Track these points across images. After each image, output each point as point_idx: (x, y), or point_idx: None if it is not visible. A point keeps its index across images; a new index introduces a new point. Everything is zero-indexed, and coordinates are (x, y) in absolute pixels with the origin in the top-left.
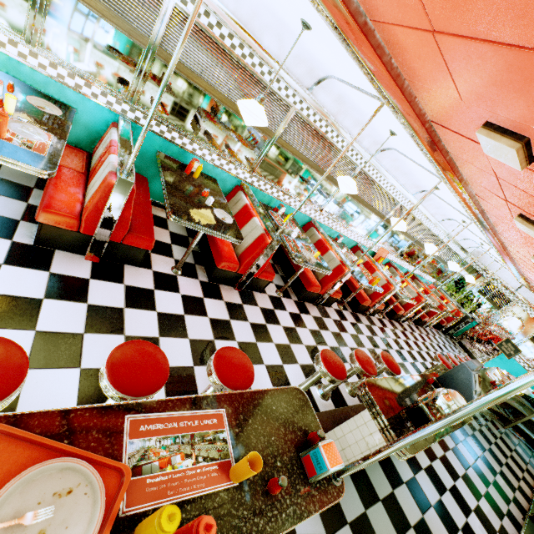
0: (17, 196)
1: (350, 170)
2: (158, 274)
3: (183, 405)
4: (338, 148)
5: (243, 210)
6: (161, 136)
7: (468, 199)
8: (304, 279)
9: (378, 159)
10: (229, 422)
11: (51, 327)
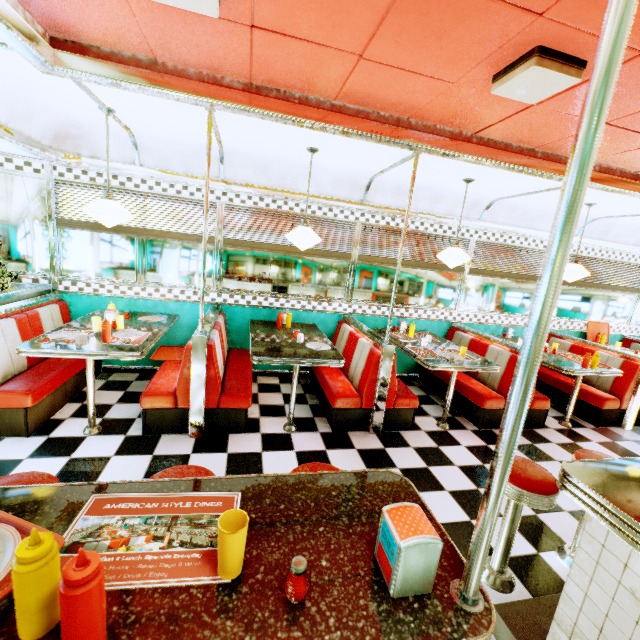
0: (138, 401)
1: (463, 248)
2: (268, 436)
3: (176, 486)
4: (430, 234)
5: (348, 339)
6: (249, 306)
7: (630, 183)
8: (472, 395)
9: (489, 221)
10: (243, 506)
11: None
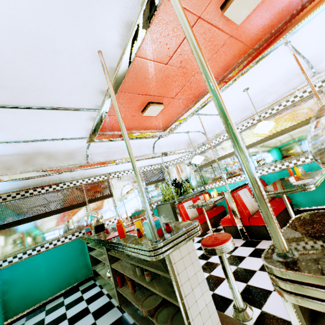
0: None
1: None
2: None
3: None
4: None
5: None
6: (274, 172)
7: None
8: None
9: None
10: None
11: (212, 260)
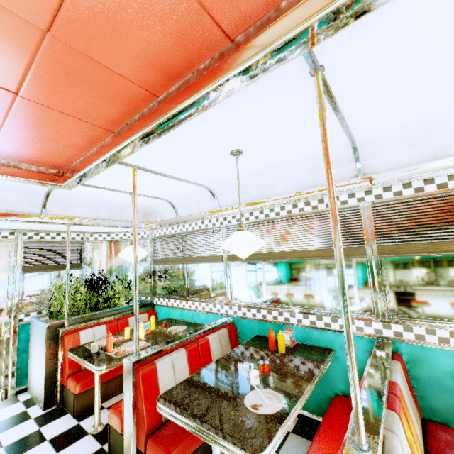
0: None
1: None
2: None
3: None
4: None
5: None
6: (254, 319)
7: None
8: None
9: None
10: None
11: None
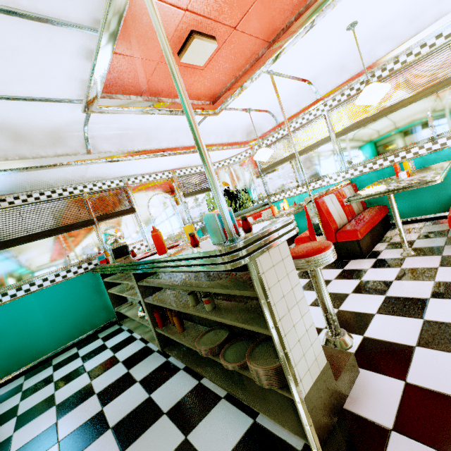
0: None
1: None
2: (381, 260)
3: None
4: None
5: None
6: (371, 171)
7: None
8: None
9: None
10: None
11: None
